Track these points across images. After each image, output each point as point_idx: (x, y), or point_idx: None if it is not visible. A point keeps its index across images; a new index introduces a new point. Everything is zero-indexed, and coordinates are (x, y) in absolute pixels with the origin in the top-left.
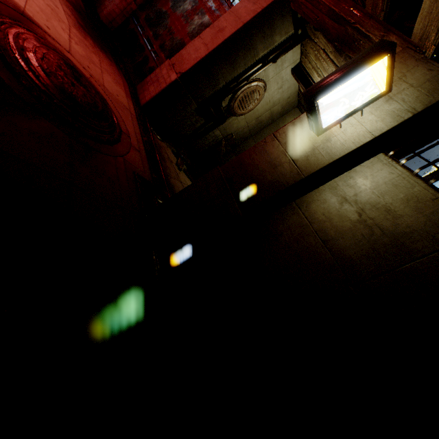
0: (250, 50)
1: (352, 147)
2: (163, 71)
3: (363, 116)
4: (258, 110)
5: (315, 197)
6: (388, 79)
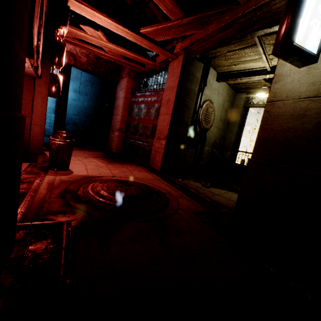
0: (189, 93)
1: None
2: (156, 145)
3: None
4: (217, 116)
5: None
6: None
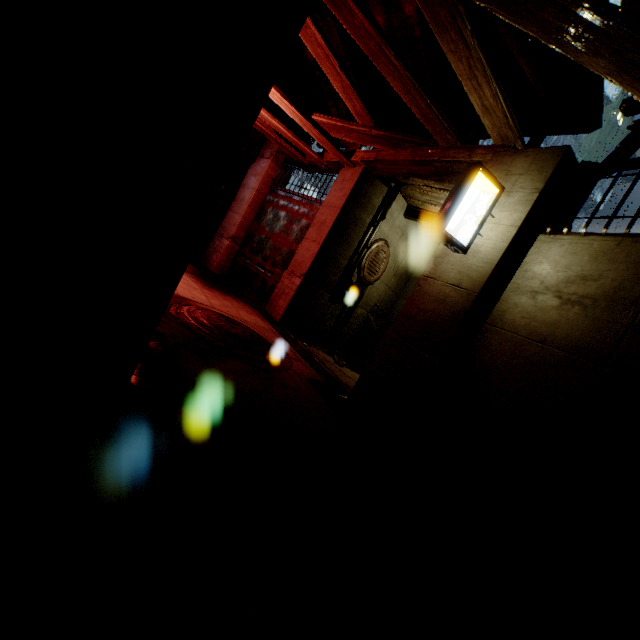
0: (356, 223)
1: (504, 245)
2: (285, 282)
3: (496, 217)
4: (390, 266)
5: (504, 307)
6: (494, 183)
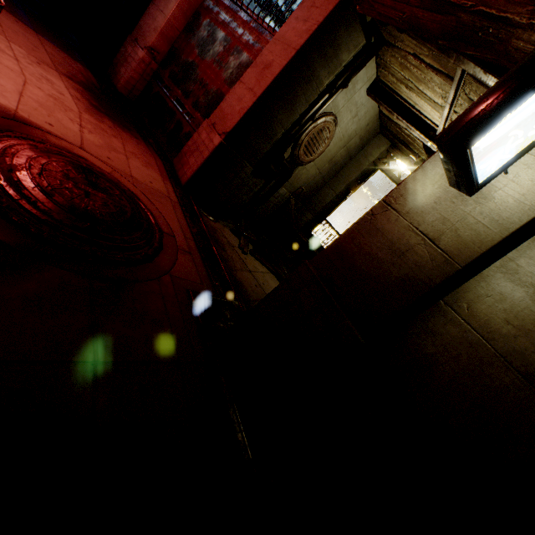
0: (310, 81)
1: None
2: (202, 135)
3: None
4: (330, 150)
5: (481, 291)
6: None
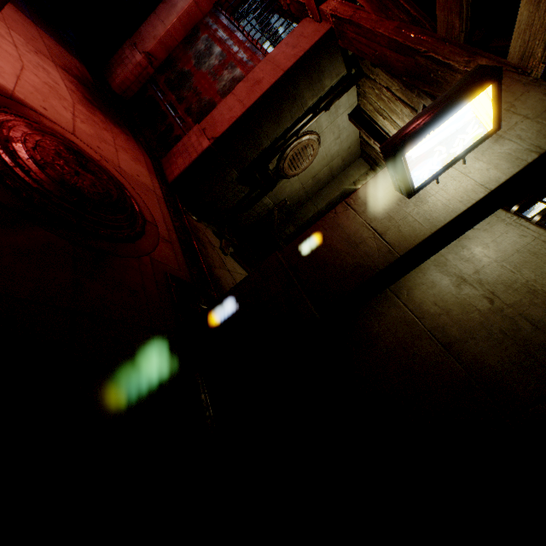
0: (295, 100)
1: (461, 207)
2: (192, 139)
3: (467, 164)
4: (313, 167)
5: (418, 280)
6: (496, 113)
